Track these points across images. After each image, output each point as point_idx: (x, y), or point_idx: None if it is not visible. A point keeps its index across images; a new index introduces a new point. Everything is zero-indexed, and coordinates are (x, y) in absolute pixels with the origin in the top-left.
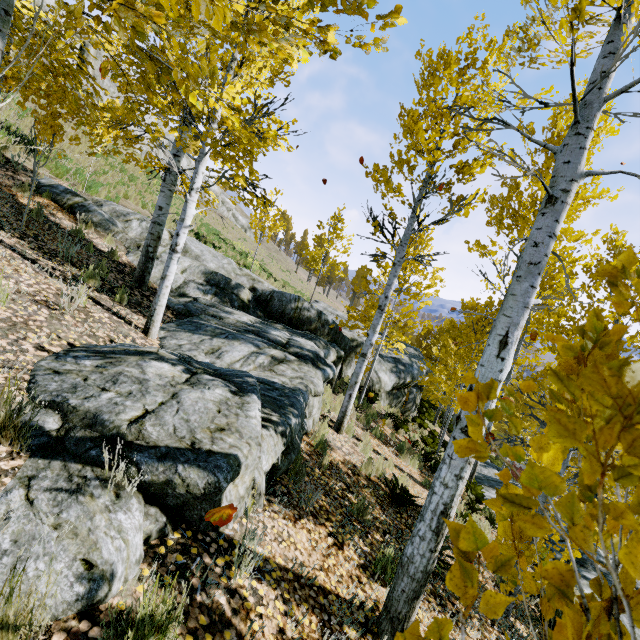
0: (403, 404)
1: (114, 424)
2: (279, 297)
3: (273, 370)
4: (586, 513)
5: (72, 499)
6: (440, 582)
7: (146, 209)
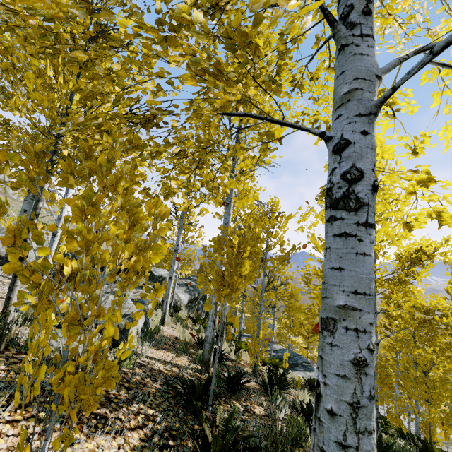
0: (196, 312)
1: None
2: None
3: None
4: (221, 262)
5: None
6: (225, 368)
7: None
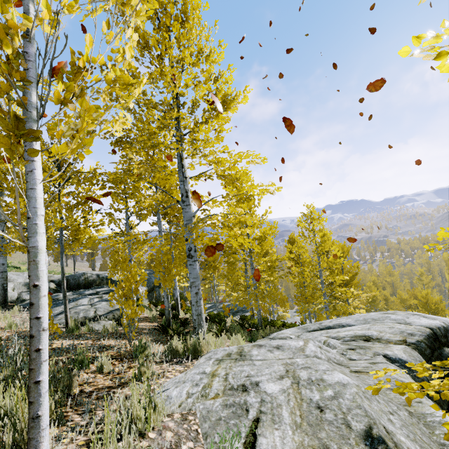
0: (155, 298)
1: (91, 315)
2: (73, 278)
3: None
4: (163, 270)
5: (100, 323)
6: None
7: None
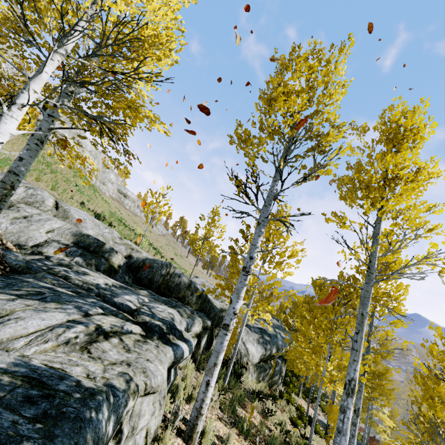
0: (270, 377)
1: None
2: (150, 263)
3: (88, 349)
4: None
5: None
6: None
7: (55, 191)
